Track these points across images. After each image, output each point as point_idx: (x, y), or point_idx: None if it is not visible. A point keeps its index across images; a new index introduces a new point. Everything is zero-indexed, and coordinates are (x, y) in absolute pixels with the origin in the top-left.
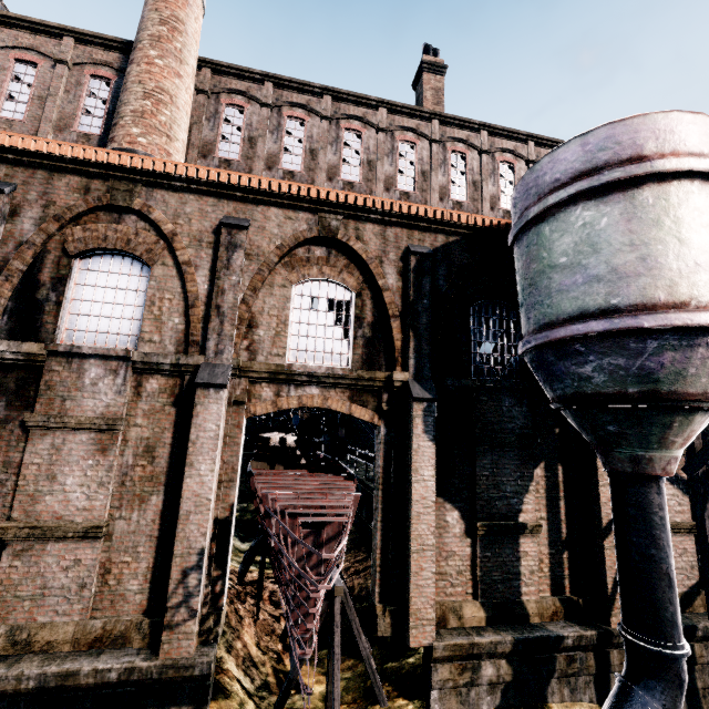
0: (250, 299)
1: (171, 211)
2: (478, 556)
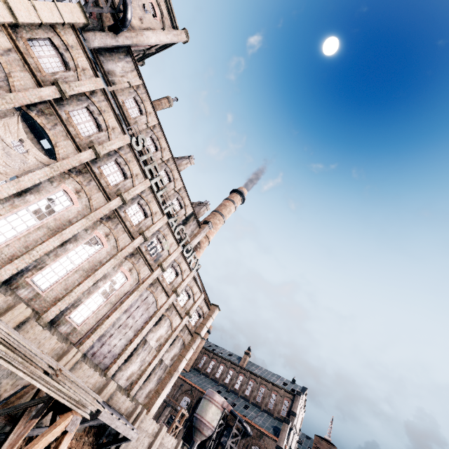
0: (178, 396)
1: (177, 381)
2: None
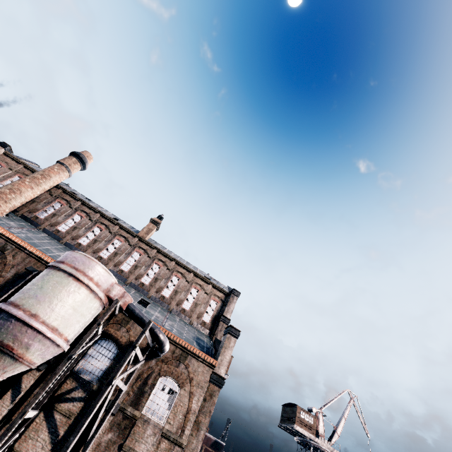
0: None
1: None
2: None
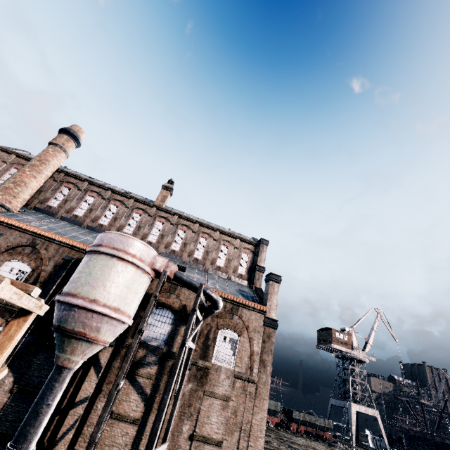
0: None
1: None
2: (7, 403)
